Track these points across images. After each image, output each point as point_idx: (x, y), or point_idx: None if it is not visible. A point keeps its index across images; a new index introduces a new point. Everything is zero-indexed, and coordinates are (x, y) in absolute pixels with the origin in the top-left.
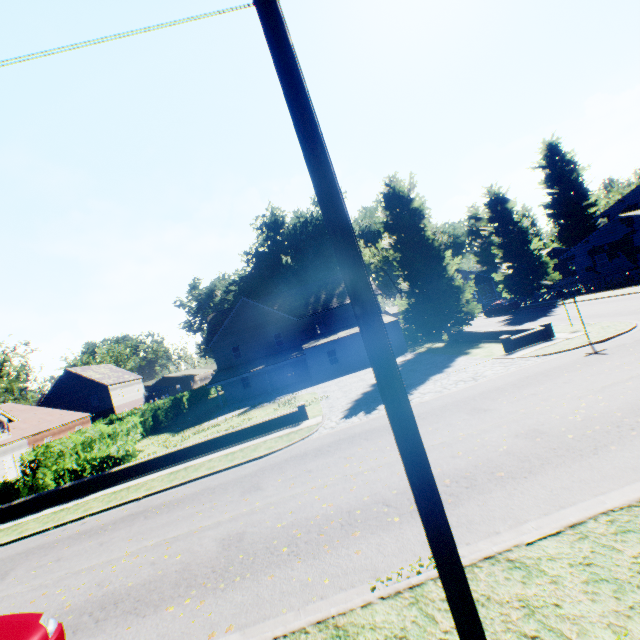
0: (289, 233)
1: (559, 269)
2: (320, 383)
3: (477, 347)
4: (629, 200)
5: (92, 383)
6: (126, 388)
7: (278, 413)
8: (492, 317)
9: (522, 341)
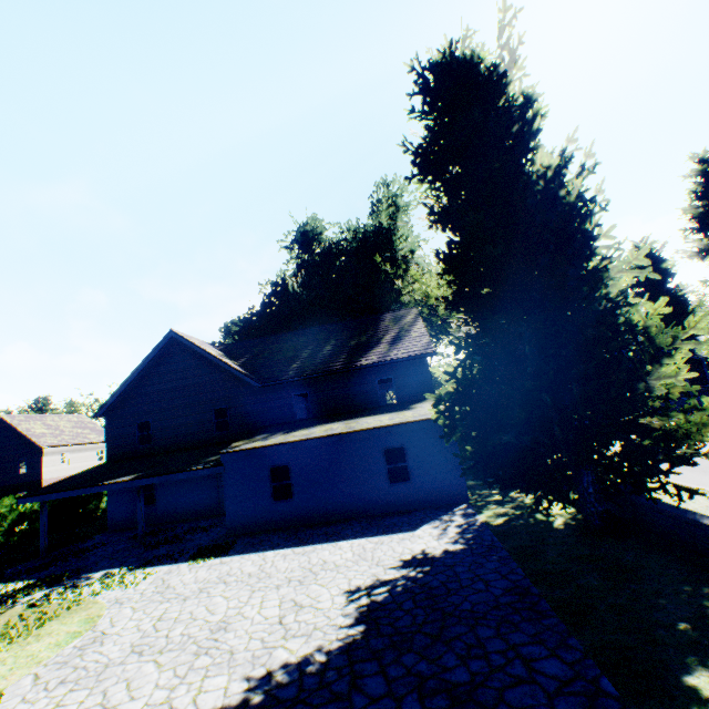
0: (322, 251)
1: None
2: (208, 555)
3: None
4: None
5: (25, 440)
6: (80, 453)
7: None
8: None
9: None
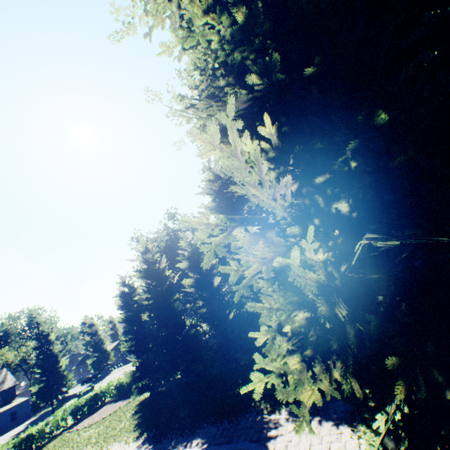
0: None
1: None
2: None
3: (70, 401)
4: None
5: None
6: None
7: None
8: (85, 384)
9: (85, 393)
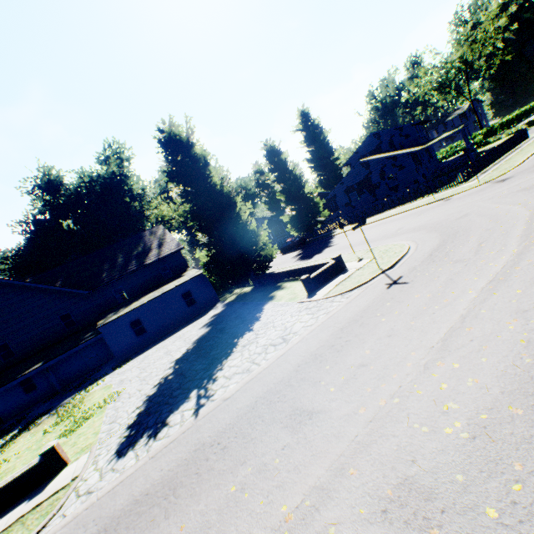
0: (71, 194)
1: (325, 208)
2: (124, 364)
3: (281, 288)
4: (361, 151)
5: None
6: None
7: (43, 444)
8: (287, 253)
9: (321, 278)
